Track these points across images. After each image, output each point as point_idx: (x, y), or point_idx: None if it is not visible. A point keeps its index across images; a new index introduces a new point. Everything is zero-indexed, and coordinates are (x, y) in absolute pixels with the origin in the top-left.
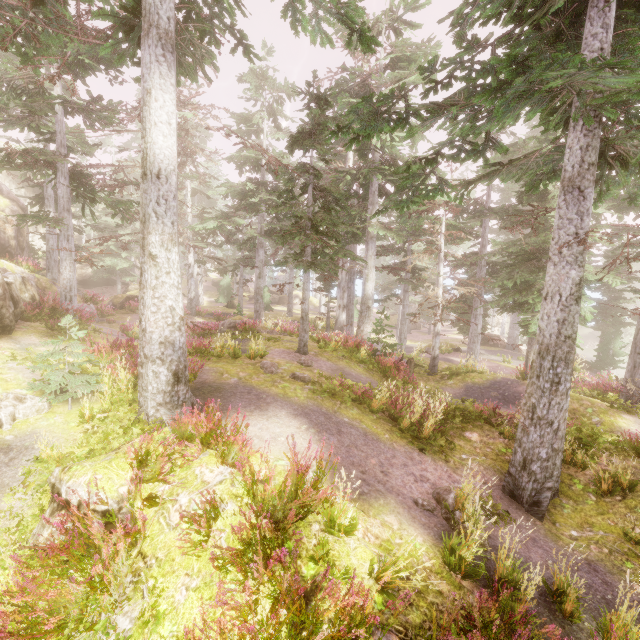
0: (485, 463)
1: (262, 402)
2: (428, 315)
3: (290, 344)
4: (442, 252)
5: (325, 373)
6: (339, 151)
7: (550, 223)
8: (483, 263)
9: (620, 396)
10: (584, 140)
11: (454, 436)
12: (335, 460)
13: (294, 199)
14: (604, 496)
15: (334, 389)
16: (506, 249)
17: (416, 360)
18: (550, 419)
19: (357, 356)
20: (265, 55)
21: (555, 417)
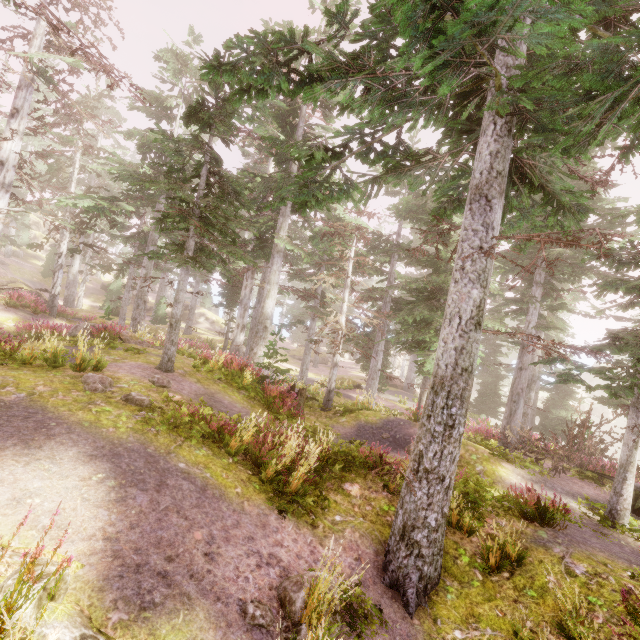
0: (362, 528)
1: (40, 434)
2: (328, 343)
3: (156, 359)
4: (349, 278)
5: (183, 397)
6: (260, 162)
7: (450, 264)
8: (388, 299)
9: (498, 442)
10: (494, 146)
11: (331, 489)
12: (62, 562)
13: (186, 183)
14: (491, 573)
15: (182, 419)
16: (410, 284)
17: (315, 394)
18: (440, 473)
19: (239, 381)
20: (191, 42)
21: (445, 470)
